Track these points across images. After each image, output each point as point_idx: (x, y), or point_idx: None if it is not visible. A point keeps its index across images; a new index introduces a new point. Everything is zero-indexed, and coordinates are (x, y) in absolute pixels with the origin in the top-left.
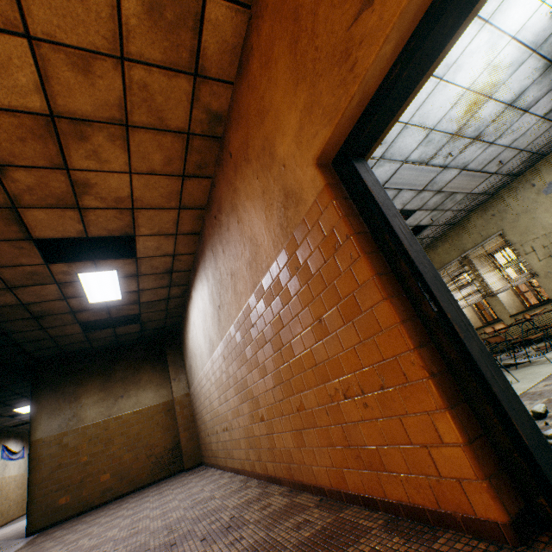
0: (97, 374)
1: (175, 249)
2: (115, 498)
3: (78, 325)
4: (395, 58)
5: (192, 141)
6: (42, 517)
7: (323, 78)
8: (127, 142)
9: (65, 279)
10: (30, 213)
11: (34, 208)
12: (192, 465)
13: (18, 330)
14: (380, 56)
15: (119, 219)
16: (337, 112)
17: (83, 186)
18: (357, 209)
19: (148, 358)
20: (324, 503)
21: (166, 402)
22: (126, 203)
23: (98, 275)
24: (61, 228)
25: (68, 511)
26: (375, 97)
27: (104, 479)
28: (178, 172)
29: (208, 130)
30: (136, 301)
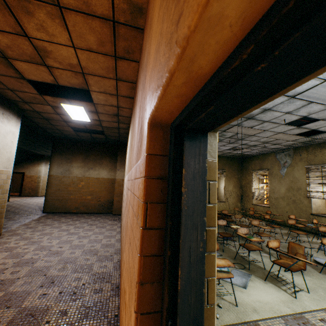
0: (82, 153)
1: (118, 104)
2: (79, 213)
3: (70, 128)
4: (252, 23)
5: (118, 29)
6: (49, 208)
7: (167, 15)
8: (64, 21)
9: (54, 105)
10: (17, 63)
11: (18, 60)
12: (116, 213)
13: (40, 122)
14: (211, 17)
15: (75, 78)
16: (160, 83)
17: (43, 51)
18: (167, 194)
19: (109, 153)
20: (114, 322)
21: (112, 179)
22: (77, 68)
23: (73, 107)
24: (40, 76)
25: (59, 210)
26: (211, 81)
27: (77, 203)
28: (111, 53)
29: (131, 20)
30: (99, 125)
